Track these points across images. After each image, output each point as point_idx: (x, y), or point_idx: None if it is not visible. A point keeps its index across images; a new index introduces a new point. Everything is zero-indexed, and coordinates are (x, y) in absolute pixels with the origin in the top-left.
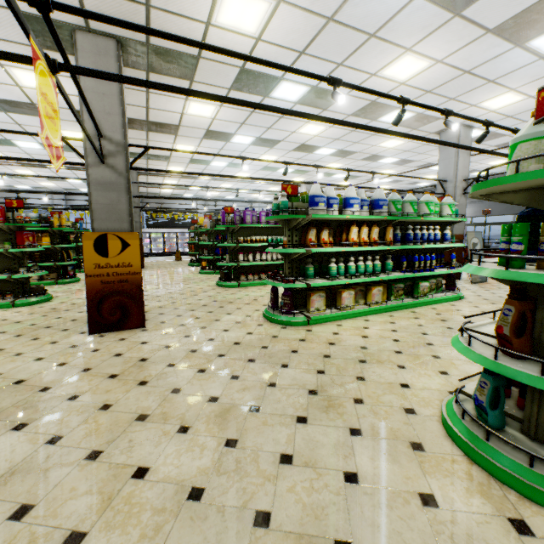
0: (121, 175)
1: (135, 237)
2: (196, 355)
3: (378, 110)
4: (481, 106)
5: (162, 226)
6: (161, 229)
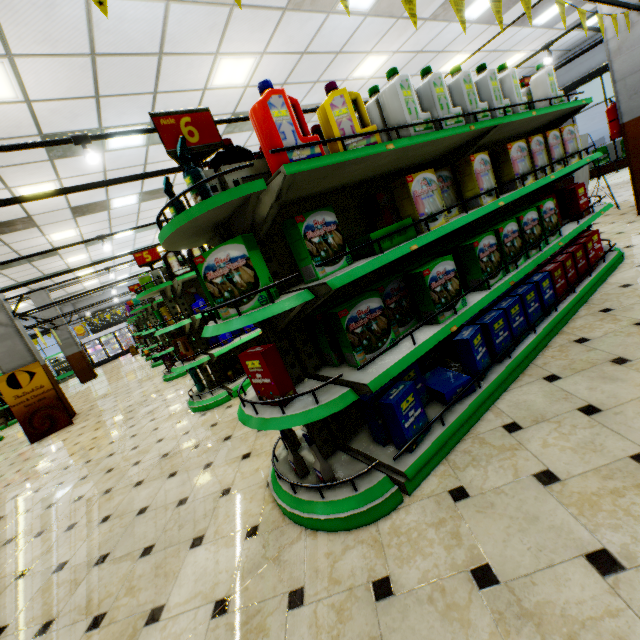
0: (8, 326)
1: (38, 366)
2: (99, 423)
3: None
4: None
5: (110, 326)
6: (109, 329)
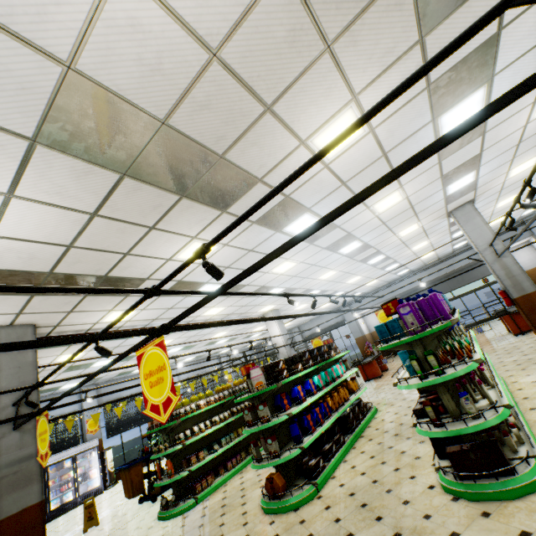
0: None
1: None
2: None
3: (464, 170)
4: (508, 173)
5: None
6: None
